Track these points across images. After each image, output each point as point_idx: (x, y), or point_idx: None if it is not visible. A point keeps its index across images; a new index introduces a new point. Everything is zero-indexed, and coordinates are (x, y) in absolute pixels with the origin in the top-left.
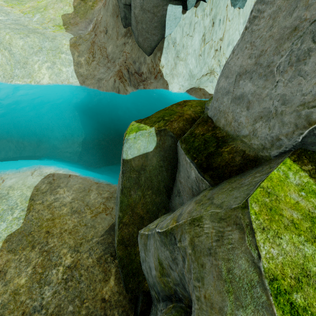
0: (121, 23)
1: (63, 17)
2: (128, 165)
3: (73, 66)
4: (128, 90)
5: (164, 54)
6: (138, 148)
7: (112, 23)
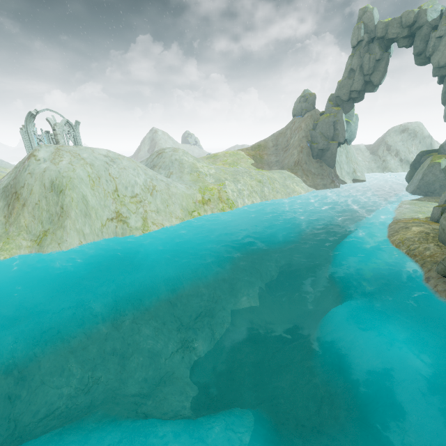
0: (311, 158)
1: (253, 165)
2: (444, 170)
3: (303, 183)
4: (339, 186)
5: (336, 167)
6: (444, 164)
7: (307, 159)
